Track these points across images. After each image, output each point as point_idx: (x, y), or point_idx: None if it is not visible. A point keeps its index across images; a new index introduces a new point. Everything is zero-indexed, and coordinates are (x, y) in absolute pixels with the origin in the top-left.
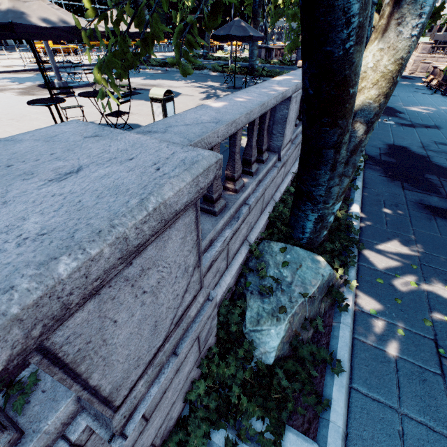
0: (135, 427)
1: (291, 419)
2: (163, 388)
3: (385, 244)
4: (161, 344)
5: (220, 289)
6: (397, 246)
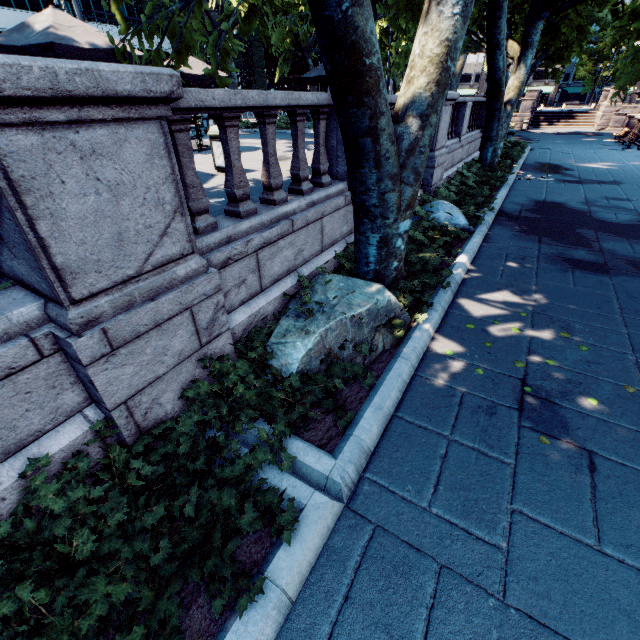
0: (93, 334)
1: (306, 431)
2: (134, 326)
3: (491, 293)
4: (133, 276)
5: (249, 309)
6: (507, 295)
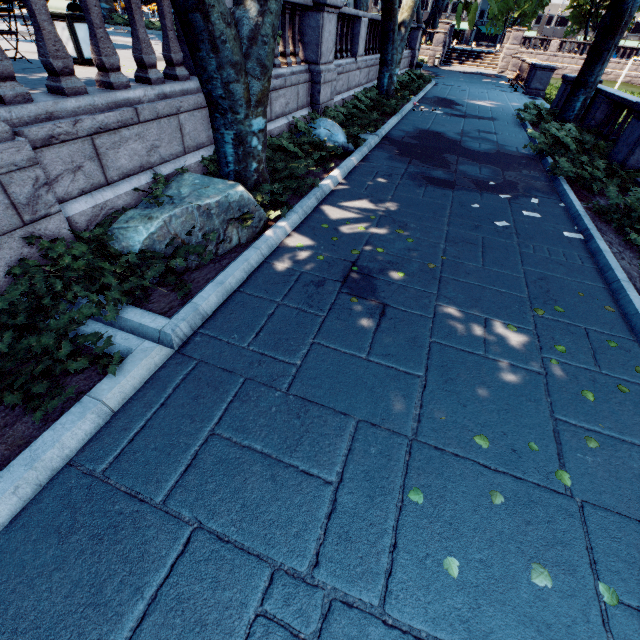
0: None
1: (147, 302)
2: None
3: (352, 202)
4: None
5: (92, 200)
6: (365, 203)
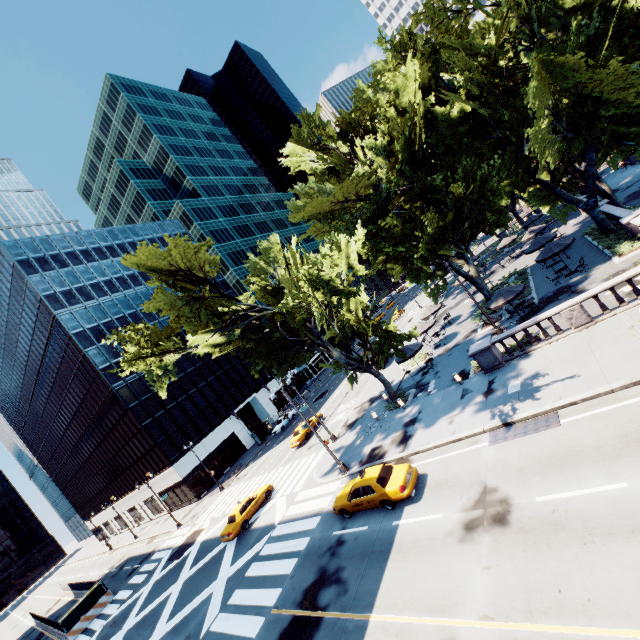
0: None
1: None
2: None
3: None
4: None
5: None
6: None
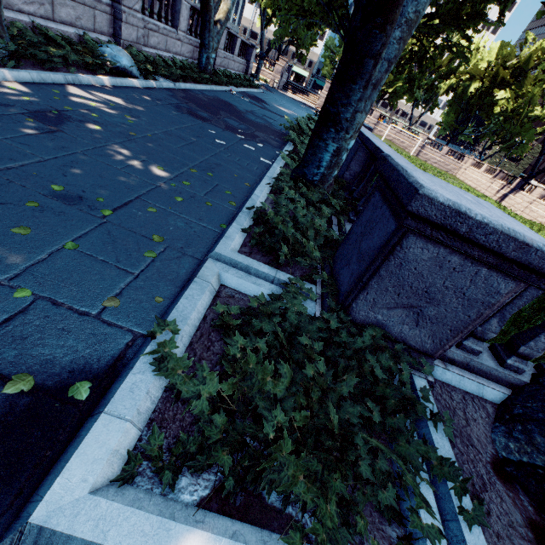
0: None
1: None
2: None
3: (104, 95)
4: None
5: None
6: (115, 99)
